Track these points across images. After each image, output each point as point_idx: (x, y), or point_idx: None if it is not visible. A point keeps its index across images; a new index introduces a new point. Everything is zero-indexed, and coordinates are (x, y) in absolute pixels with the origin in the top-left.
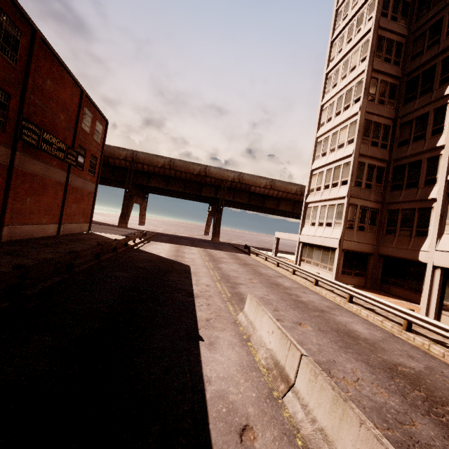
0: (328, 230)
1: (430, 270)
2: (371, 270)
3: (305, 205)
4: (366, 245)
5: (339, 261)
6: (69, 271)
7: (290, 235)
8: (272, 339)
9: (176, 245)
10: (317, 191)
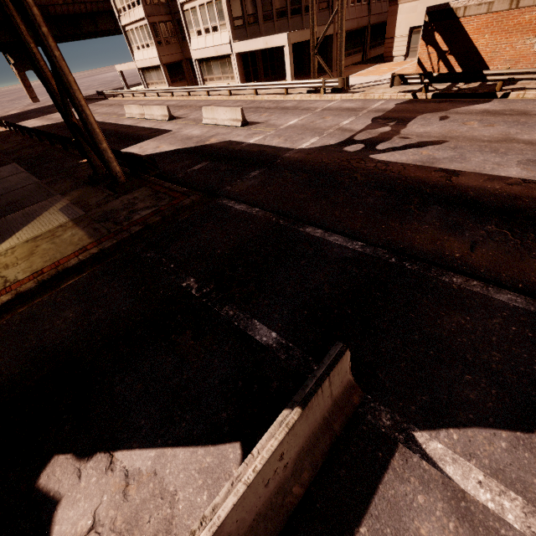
0: (150, 51)
1: (194, 63)
2: (187, 73)
3: (123, 29)
4: (176, 55)
5: (166, 74)
6: (33, 138)
7: (128, 65)
8: (137, 110)
9: (37, 118)
10: (125, 13)
